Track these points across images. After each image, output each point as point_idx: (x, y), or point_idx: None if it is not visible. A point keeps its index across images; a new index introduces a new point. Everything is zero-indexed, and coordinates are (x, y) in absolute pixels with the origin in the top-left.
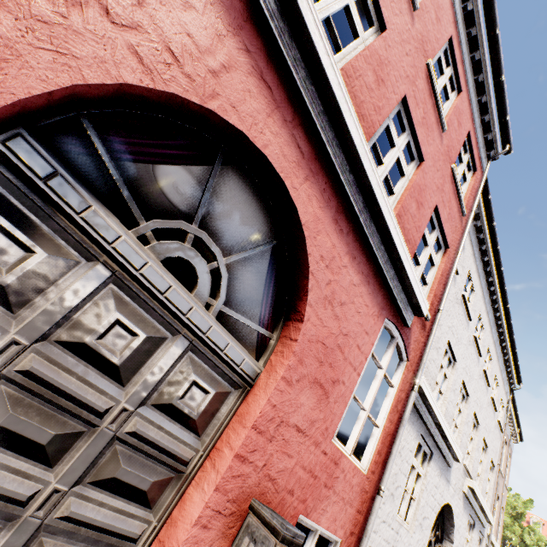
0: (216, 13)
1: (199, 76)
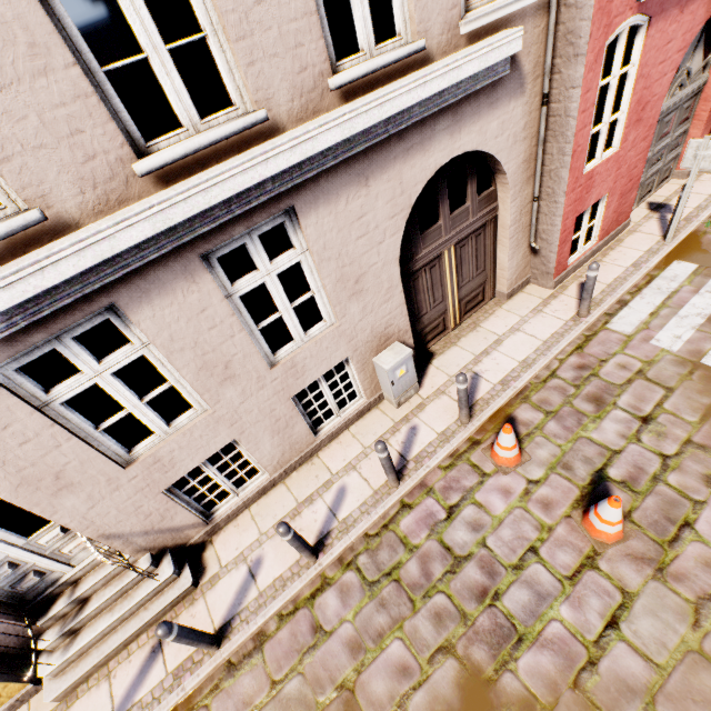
0: (688, 8)
1: (686, 41)
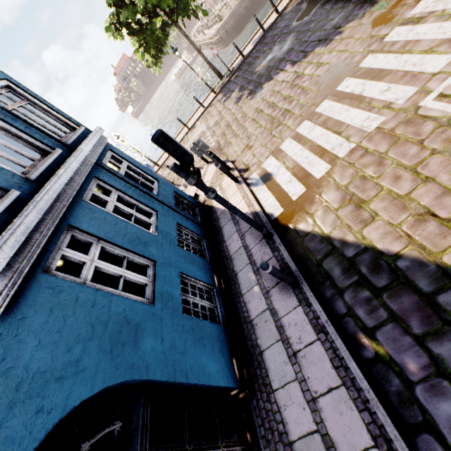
0: None
1: None
